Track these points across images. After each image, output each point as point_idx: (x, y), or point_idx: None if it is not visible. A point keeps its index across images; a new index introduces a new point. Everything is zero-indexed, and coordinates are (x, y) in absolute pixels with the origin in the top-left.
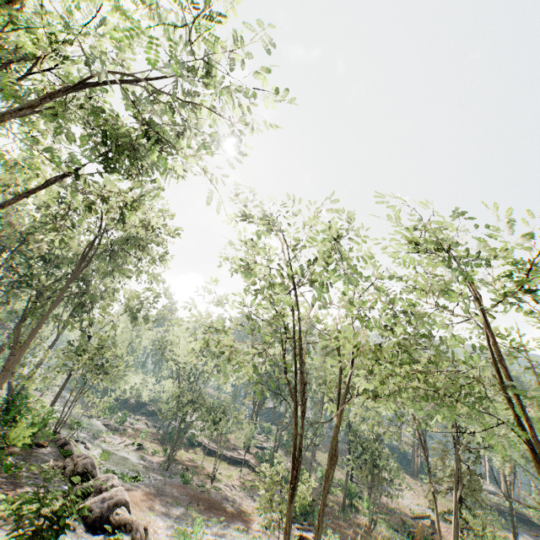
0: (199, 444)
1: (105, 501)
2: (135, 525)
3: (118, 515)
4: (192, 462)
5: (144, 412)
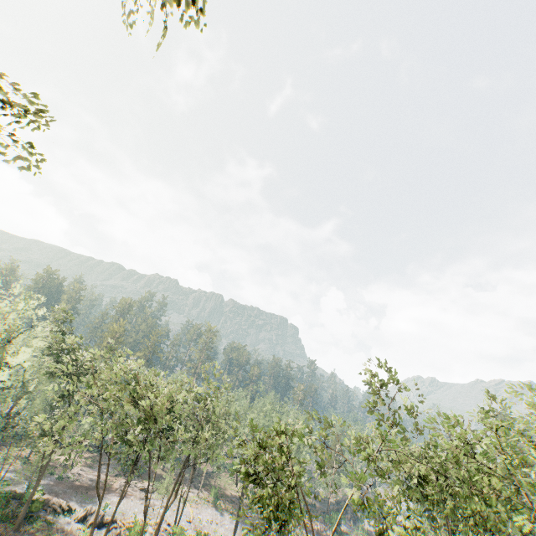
0: None
1: (99, 516)
2: (116, 519)
3: (108, 519)
4: None
5: None
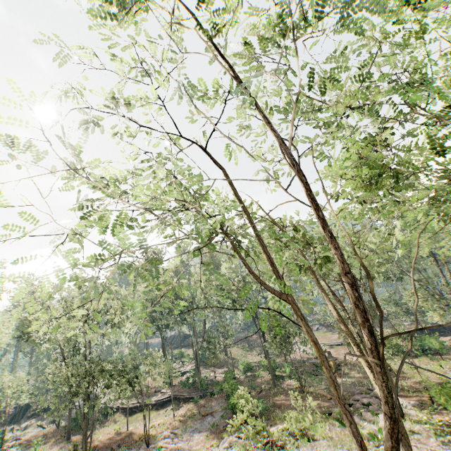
0: (116, 409)
1: None
2: None
3: None
4: (116, 436)
5: (32, 413)
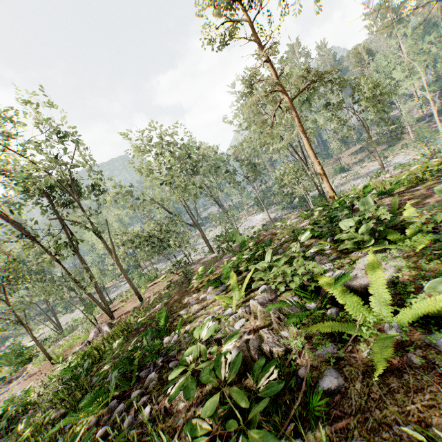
0: None
1: None
2: None
3: None
4: None
5: None
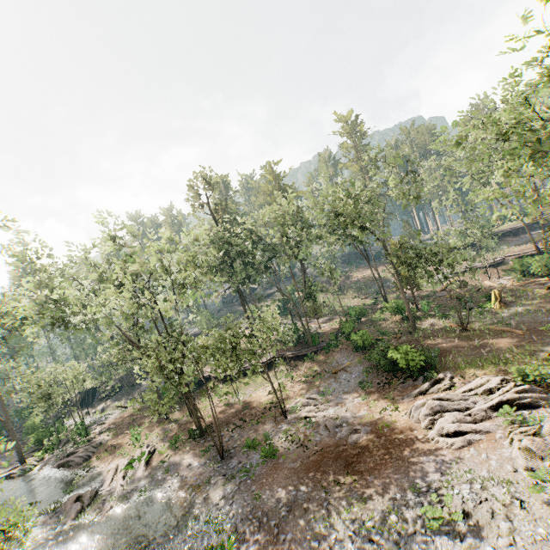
0: (207, 378)
1: None
2: None
3: None
4: (228, 409)
5: (103, 396)
